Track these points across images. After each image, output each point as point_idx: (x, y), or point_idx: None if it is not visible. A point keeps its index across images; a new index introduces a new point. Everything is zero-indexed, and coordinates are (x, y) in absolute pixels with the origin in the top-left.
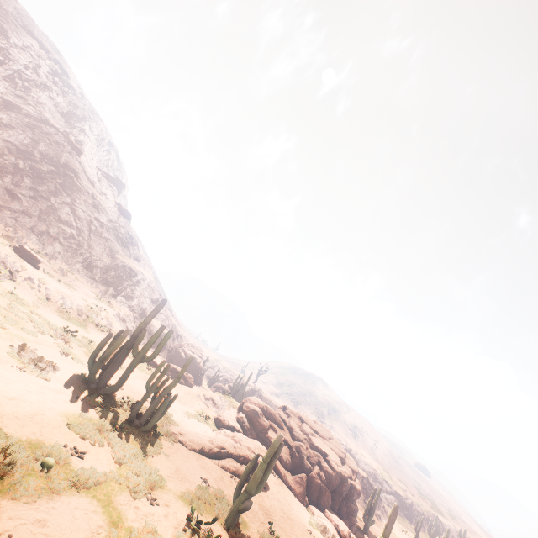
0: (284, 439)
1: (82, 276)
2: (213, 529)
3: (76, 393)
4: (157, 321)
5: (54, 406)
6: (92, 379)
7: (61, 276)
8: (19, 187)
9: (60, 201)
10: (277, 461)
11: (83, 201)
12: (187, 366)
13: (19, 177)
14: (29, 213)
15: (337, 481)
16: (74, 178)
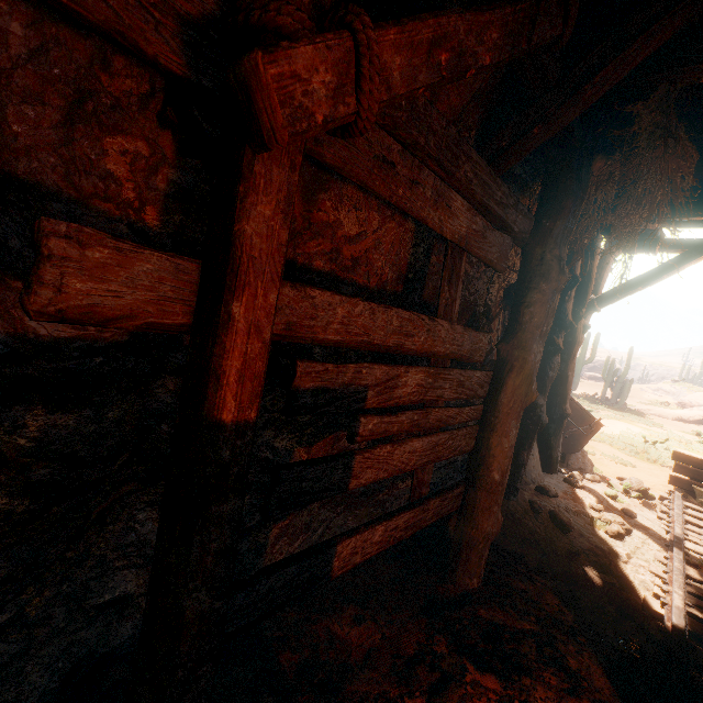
0: None
1: None
2: None
3: None
4: None
5: None
6: None
7: None
8: None
9: None
10: None
11: None
12: (630, 355)
13: None
14: None
15: None
16: None
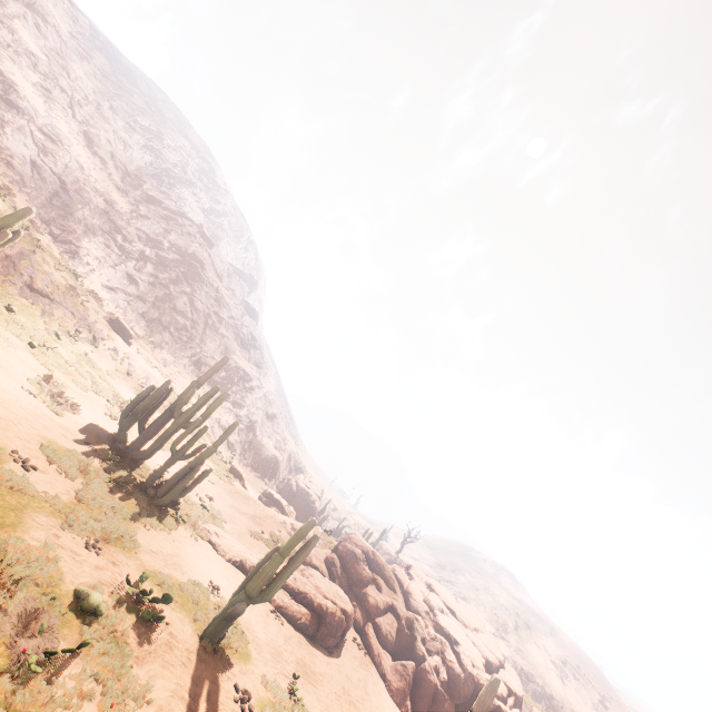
0: (392, 604)
1: (188, 373)
2: (176, 624)
3: (90, 441)
4: (270, 441)
5: (42, 429)
6: (120, 436)
7: (163, 366)
8: (141, 272)
9: (179, 290)
10: (371, 631)
11: (204, 292)
12: (228, 432)
13: (143, 264)
14: (145, 298)
15: (467, 688)
16: (199, 269)
